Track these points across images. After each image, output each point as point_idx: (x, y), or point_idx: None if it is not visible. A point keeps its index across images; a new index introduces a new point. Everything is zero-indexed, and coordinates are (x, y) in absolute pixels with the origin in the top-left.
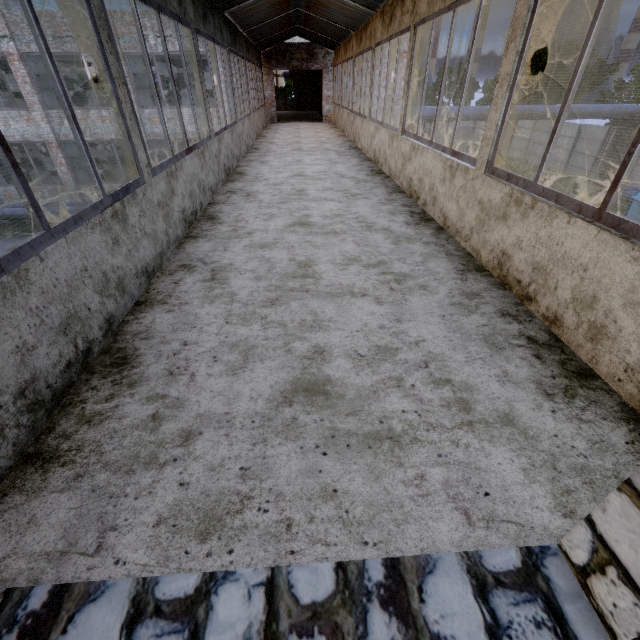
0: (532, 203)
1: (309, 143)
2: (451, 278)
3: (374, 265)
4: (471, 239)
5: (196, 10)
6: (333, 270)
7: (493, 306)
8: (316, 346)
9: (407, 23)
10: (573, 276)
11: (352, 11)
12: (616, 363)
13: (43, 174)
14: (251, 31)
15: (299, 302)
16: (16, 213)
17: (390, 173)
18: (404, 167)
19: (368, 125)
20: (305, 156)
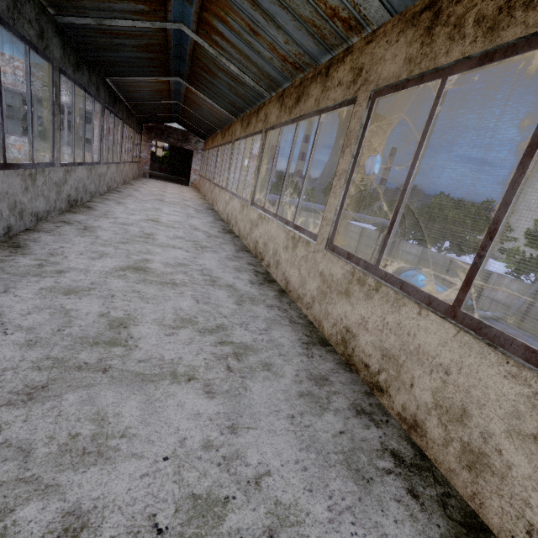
0: (376, 285)
1: (172, 198)
2: (297, 353)
3: (211, 330)
4: (313, 308)
5: (66, 56)
6: (157, 334)
7: (345, 397)
8: (72, 511)
9: (260, 128)
10: (432, 376)
11: (219, 114)
12: (512, 515)
13: None
14: (134, 104)
15: (83, 393)
16: None
17: (239, 234)
18: (252, 231)
19: (224, 194)
20: (165, 206)
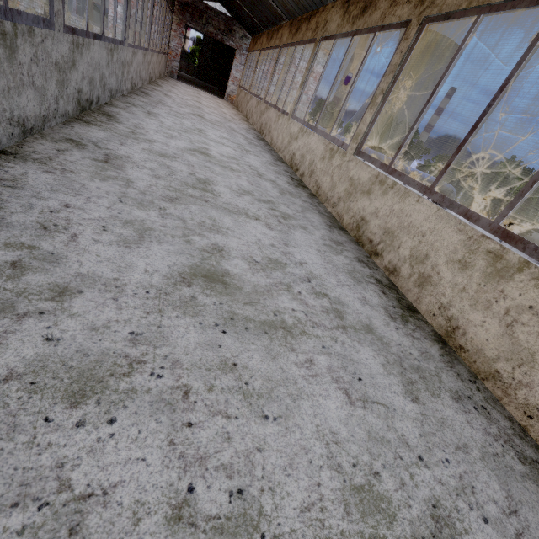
0: None
1: (212, 114)
2: None
3: None
4: None
5: None
6: None
7: None
8: None
9: (403, 16)
10: None
11: None
12: None
13: None
14: None
15: None
16: None
17: (318, 191)
18: (351, 197)
19: (288, 122)
20: (208, 127)
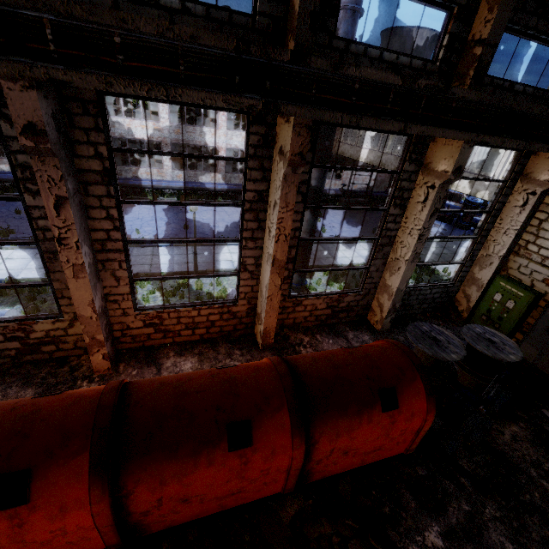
0: None
1: None
2: None
3: None
4: None
5: None
6: None
7: None
8: None
9: None
10: None
11: None
12: None
13: (153, 163)
14: None
15: None
16: (201, 187)
17: None
18: None
19: None
20: None
